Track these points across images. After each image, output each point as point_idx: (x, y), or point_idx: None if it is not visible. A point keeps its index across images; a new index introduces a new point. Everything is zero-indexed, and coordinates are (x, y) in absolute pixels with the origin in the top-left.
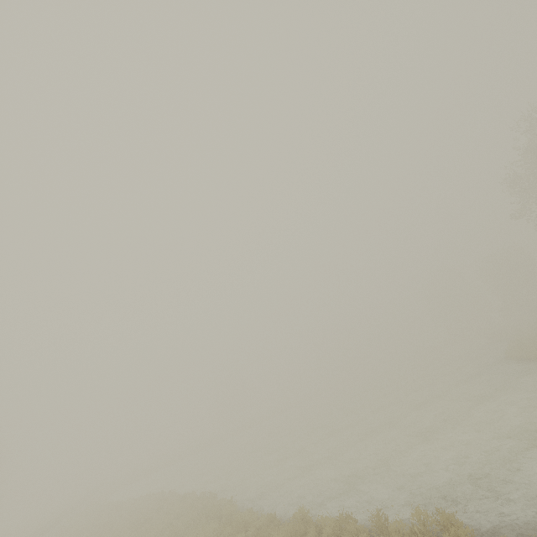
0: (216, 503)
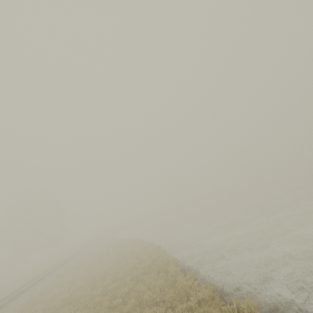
0: (165, 257)
